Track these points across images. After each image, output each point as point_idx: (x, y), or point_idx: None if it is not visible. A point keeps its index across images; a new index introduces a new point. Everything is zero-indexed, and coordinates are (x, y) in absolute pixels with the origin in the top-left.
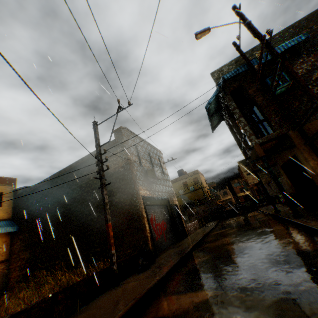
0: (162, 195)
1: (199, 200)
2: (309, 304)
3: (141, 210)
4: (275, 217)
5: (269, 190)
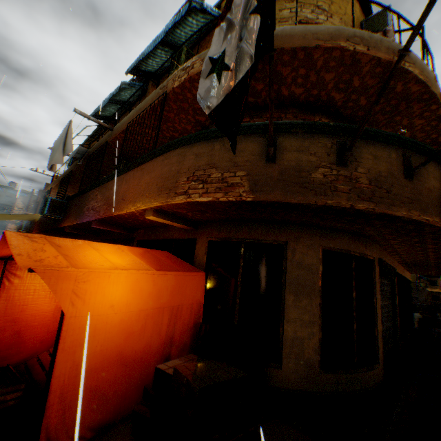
0: None
1: None
2: None
3: None
4: None
5: None
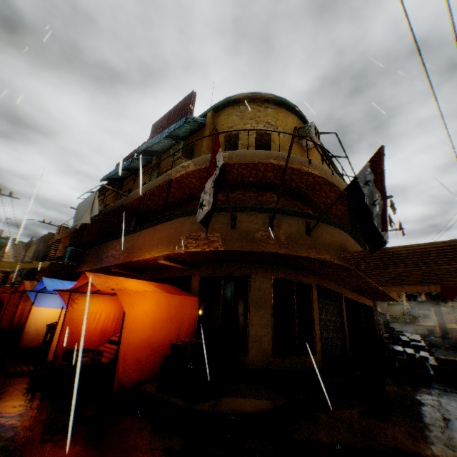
0: (383, 311)
1: (393, 317)
2: None
3: (378, 320)
4: None
5: None
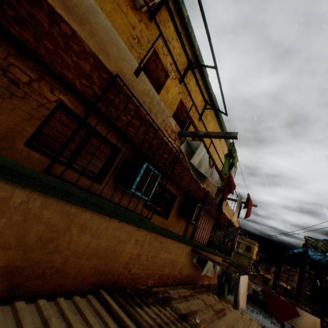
0: None
1: (240, 265)
2: None
3: None
4: None
5: None
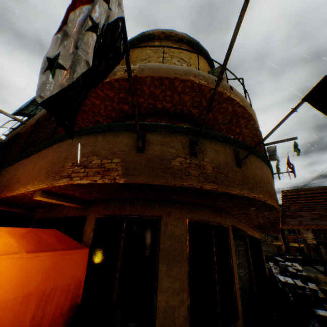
0: None
1: None
2: (324, 284)
3: None
4: (323, 273)
5: (324, 254)
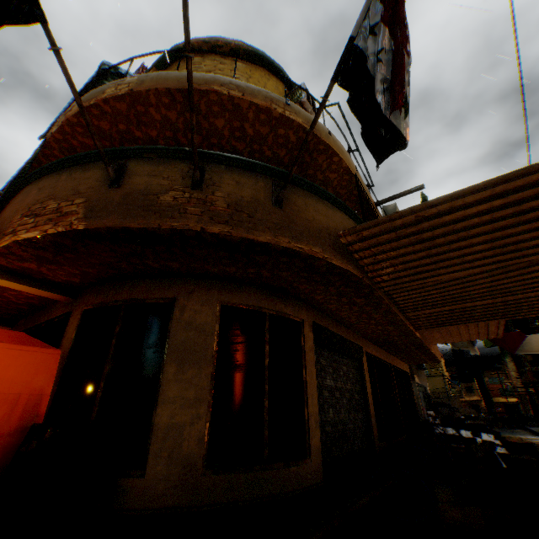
0: (422, 383)
1: (434, 392)
2: None
3: (418, 394)
4: (538, 435)
5: None
